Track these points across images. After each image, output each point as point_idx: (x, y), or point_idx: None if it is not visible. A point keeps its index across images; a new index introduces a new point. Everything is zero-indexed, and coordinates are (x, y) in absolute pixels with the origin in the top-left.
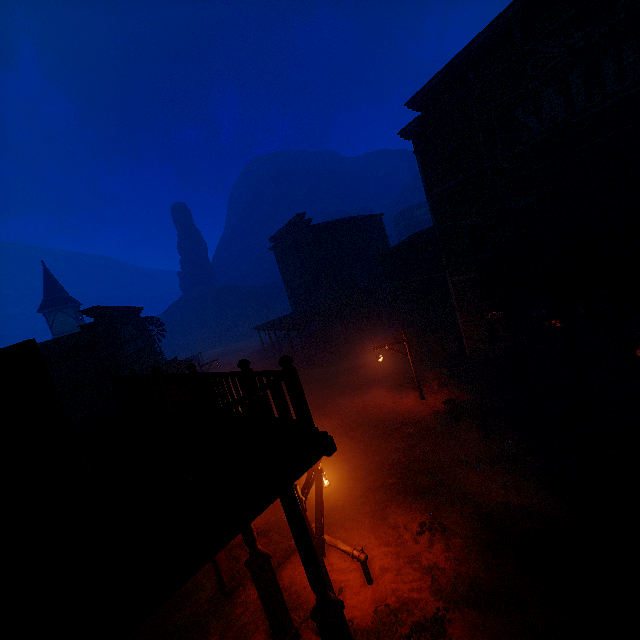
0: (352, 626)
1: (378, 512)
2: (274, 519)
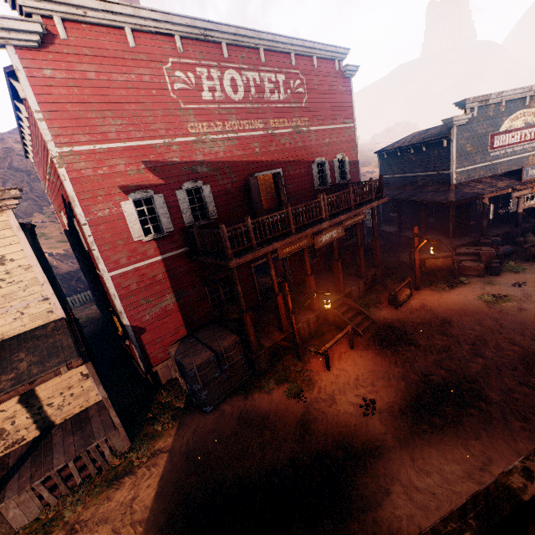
0: (306, 362)
1: (390, 375)
2: (388, 321)
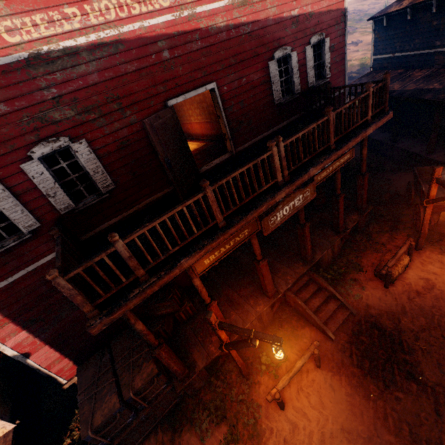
0: (254, 382)
1: None
2: (373, 312)
